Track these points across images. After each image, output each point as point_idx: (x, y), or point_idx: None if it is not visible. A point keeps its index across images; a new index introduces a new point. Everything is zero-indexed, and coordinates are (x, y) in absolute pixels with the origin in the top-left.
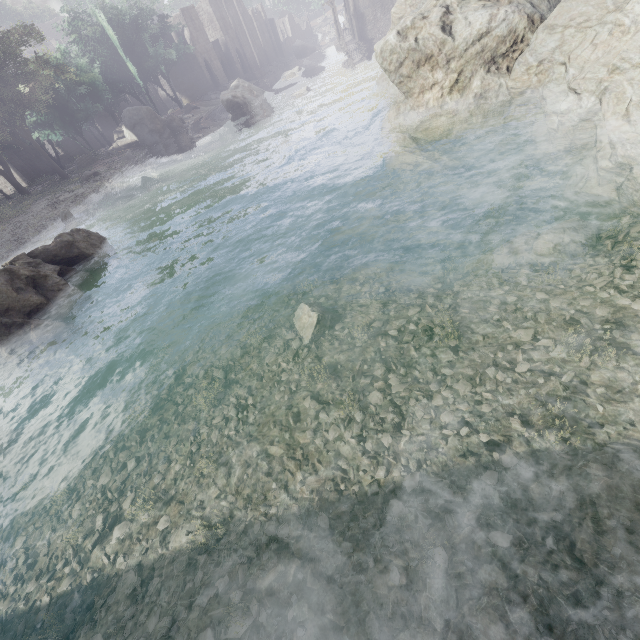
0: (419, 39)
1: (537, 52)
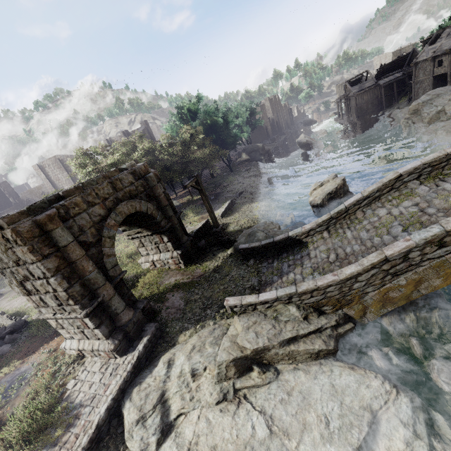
0: None
1: None
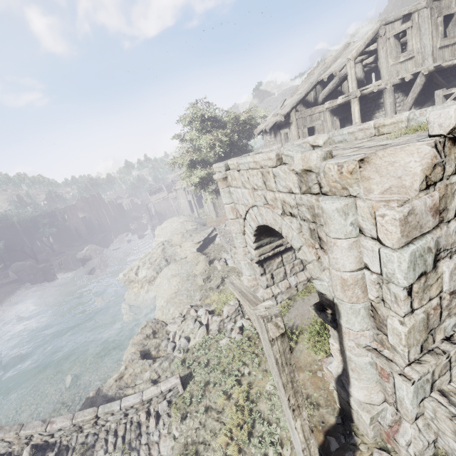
0: (129, 276)
1: (157, 282)
